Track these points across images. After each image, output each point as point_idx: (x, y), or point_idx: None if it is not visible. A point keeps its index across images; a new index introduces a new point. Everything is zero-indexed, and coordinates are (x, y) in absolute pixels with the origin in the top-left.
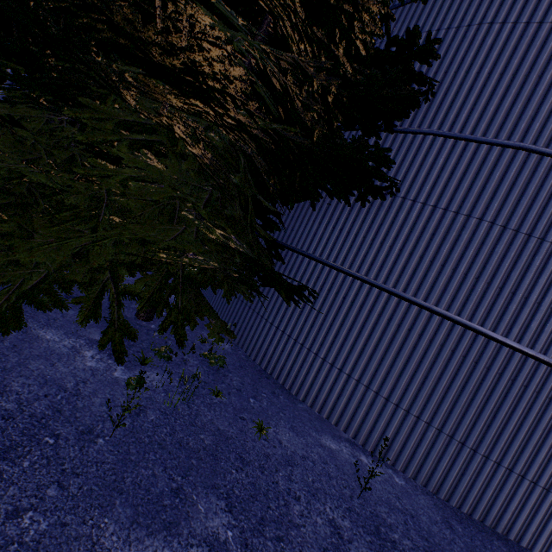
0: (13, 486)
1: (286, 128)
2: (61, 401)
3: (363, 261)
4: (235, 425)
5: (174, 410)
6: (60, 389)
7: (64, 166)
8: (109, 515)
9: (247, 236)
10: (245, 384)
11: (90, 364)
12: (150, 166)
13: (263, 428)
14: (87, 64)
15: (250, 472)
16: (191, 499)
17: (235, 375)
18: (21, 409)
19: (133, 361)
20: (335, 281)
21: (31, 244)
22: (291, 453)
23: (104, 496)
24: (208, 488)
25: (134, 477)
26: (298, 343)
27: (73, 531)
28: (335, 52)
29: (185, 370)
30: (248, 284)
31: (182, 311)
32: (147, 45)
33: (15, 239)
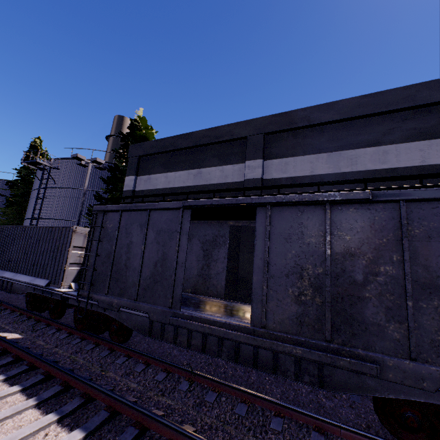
0: None
1: None
2: None
3: None
4: None
5: None
6: None
7: None
8: None
9: None
10: None
11: None
12: None
13: None
14: None
15: None
16: None
17: None
18: None
19: None
20: None
21: None
22: None
23: None
24: None
25: None
26: None
27: None
28: None
29: None
30: None
31: None
32: None
33: None
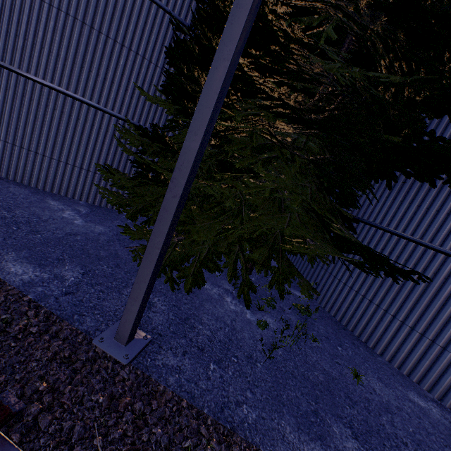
0: (230, 385)
1: (388, 137)
2: (229, 333)
3: (447, 236)
4: (334, 368)
5: (291, 349)
6: (225, 324)
7: (204, 173)
8: (283, 419)
9: (339, 219)
10: (329, 333)
11: (232, 307)
12: (277, 178)
13: (358, 375)
14: (274, 135)
15: (359, 410)
16: (327, 422)
17: (319, 324)
18: (213, 335)
19: (253, 307)
20: (413, 253)
21: (196, 228)
22: (386, 401)
23: (275, 404)
24: (334, 416)
25: (287, 395)
26: (374, 304)
27: (269, 424)
28: (440, 68)
29: (285, 316)
30: (363, 267)
31: (281, 273)
32: (302, 111)
33: (188, 225)
